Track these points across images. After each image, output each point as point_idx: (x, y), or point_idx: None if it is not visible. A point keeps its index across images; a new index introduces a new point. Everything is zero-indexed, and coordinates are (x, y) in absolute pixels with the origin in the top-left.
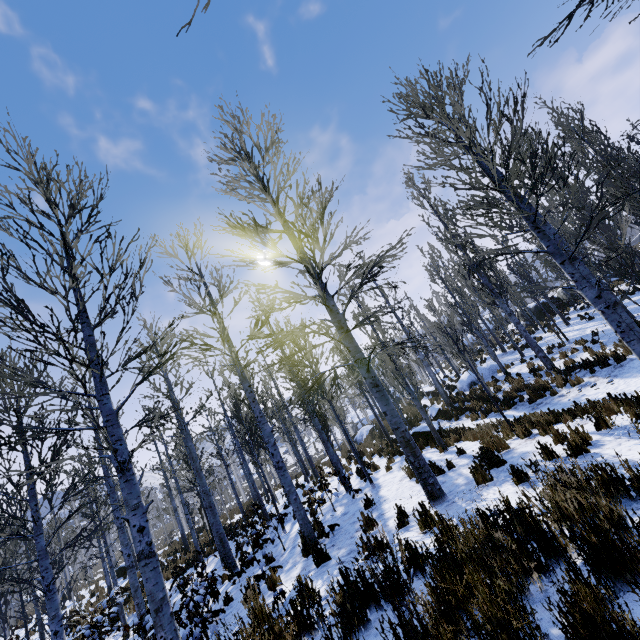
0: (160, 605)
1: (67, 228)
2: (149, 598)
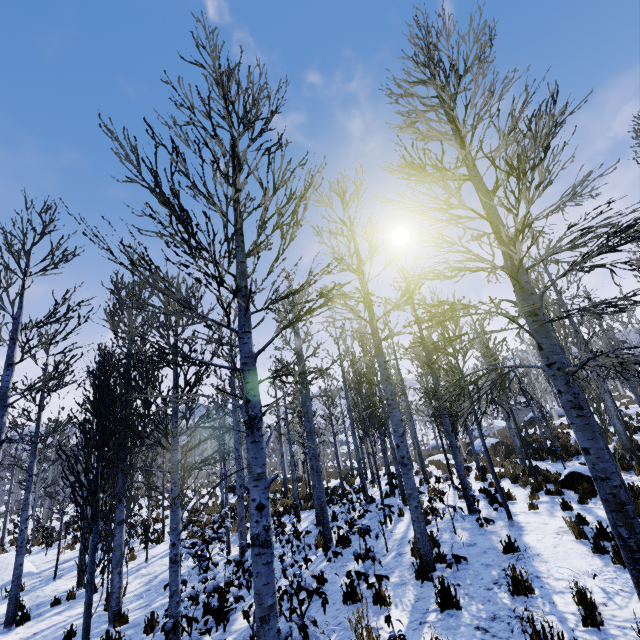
0: (267, 614)
1: (238, 133)
2: (256, 598)
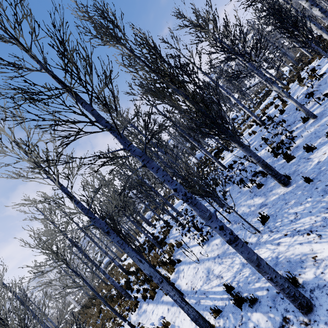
0: None
1: None
2: None
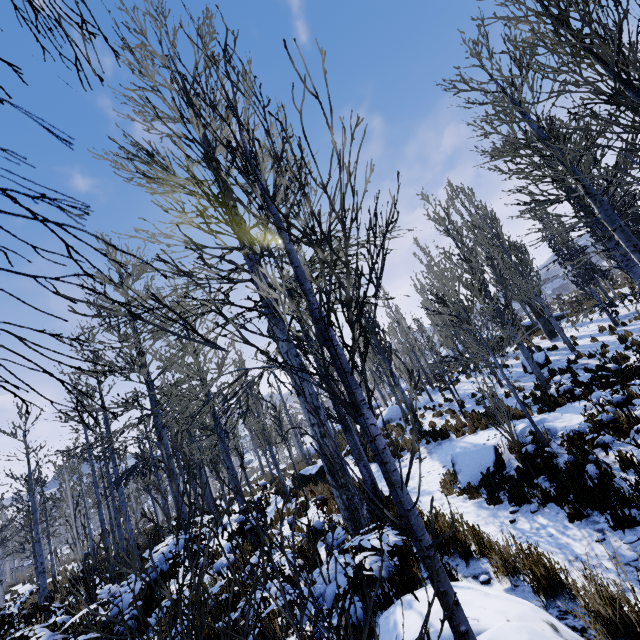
0: None
1: None
2: None
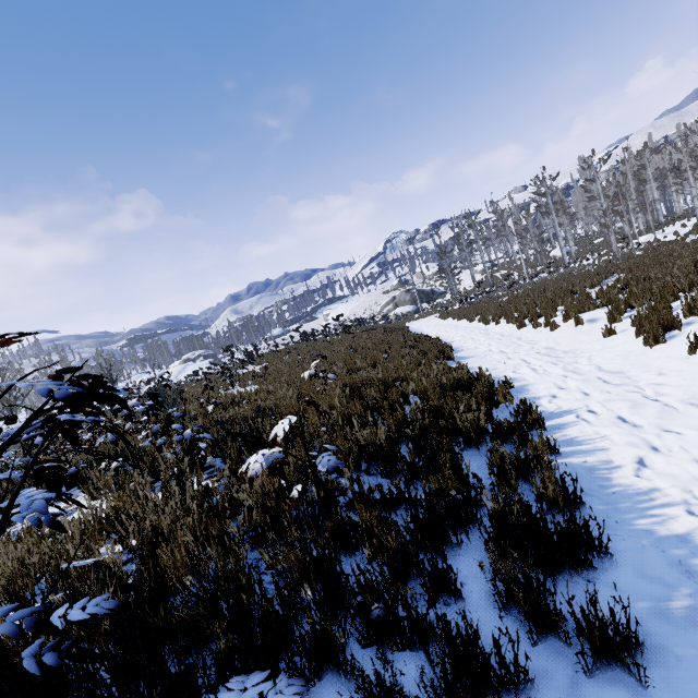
0: None
1: None
2: None
